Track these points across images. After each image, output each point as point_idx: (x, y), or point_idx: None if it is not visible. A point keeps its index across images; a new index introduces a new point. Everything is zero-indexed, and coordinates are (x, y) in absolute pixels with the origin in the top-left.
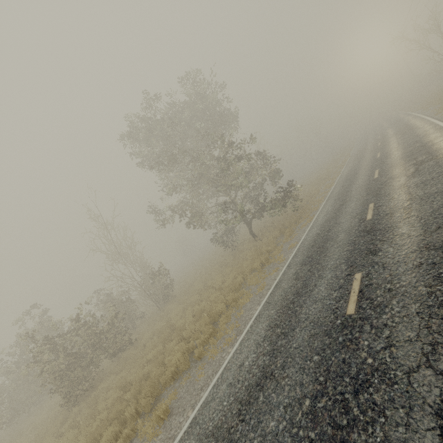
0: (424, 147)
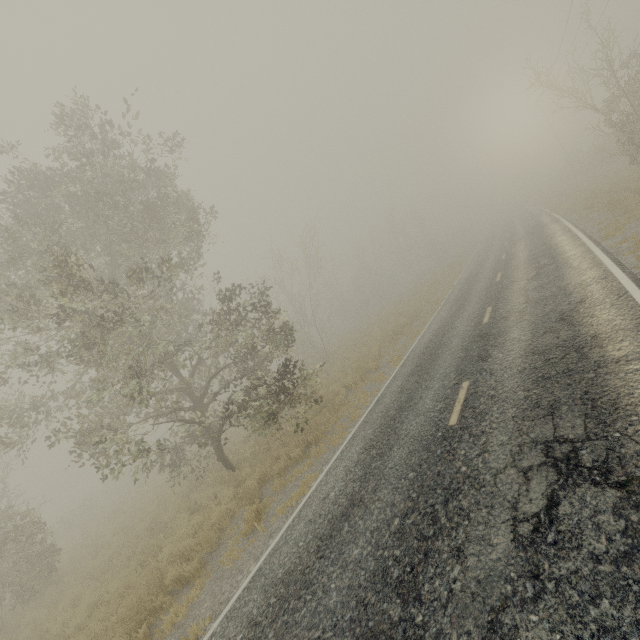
0: (581, 357)
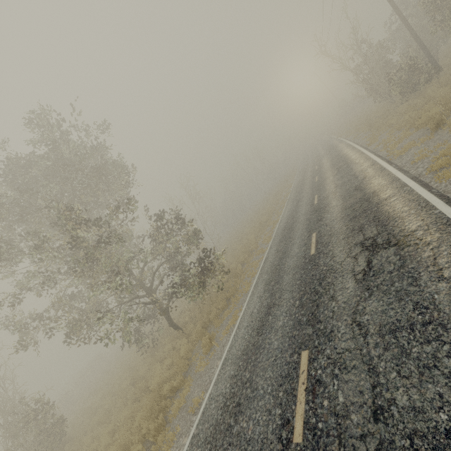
0: (369, 203)
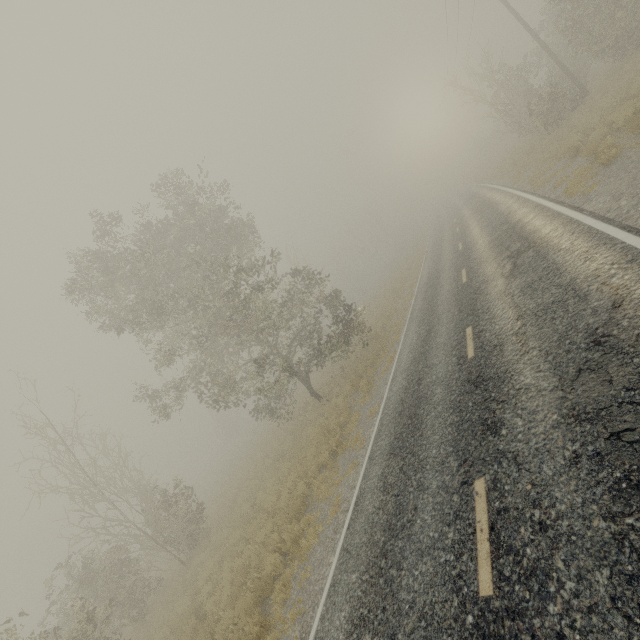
0: (514, 229)
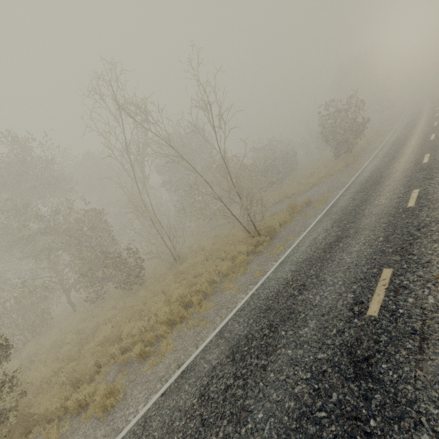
0: None
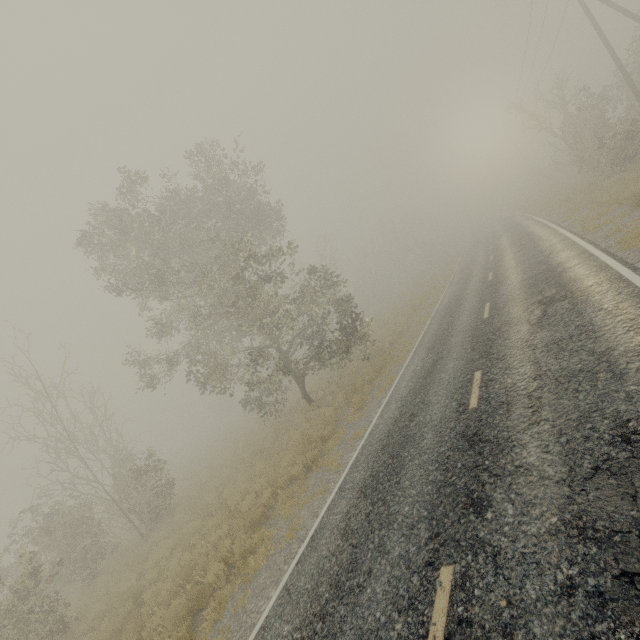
0: (552, 272)
